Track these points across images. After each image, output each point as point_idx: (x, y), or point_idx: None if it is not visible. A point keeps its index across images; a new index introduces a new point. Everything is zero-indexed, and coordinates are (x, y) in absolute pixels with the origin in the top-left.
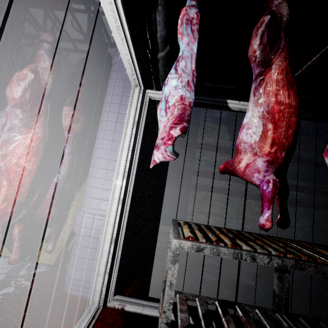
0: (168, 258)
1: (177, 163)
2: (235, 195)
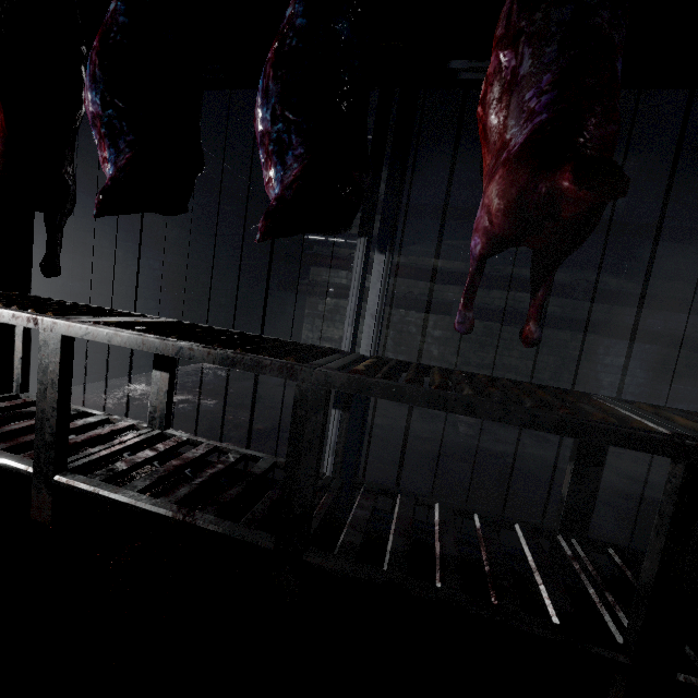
0: (18, 349)
1: (281, 242)
2: (387, 302)
